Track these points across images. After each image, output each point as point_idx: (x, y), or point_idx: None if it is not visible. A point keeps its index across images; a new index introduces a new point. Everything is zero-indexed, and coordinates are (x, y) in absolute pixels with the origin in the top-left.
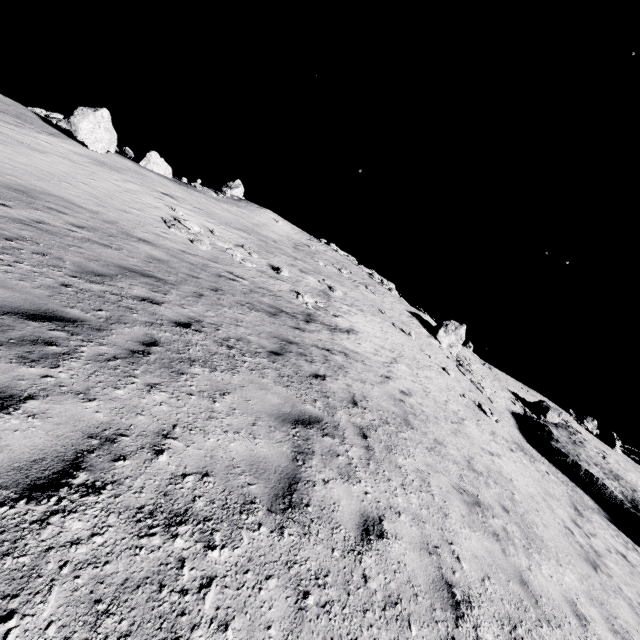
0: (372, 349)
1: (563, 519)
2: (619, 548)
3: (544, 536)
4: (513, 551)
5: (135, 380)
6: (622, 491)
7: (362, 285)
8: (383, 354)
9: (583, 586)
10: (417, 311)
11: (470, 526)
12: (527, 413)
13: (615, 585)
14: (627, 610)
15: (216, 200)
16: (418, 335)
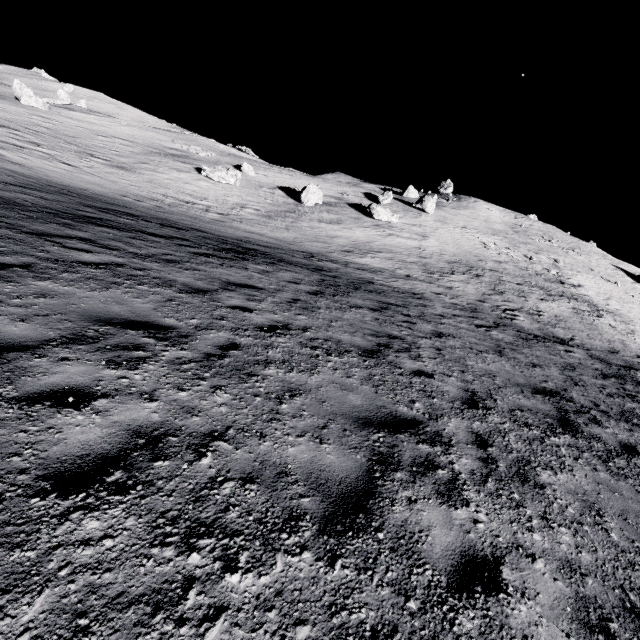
0: (594, 294)
1: None
2: None
3: None
4: None
5: (566, 299)
6: None
7: (569, 250)
8: (601, 296)
9: None
10: (621, 263)
11: None
12: None
13: None
14: None
15: (455, 209)
16: (623, 283)
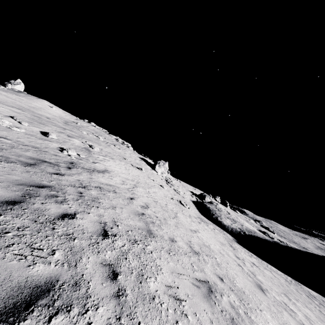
0: (120, 181)
1: (234, 259)
2: (250, 259)
3: (242, 286)
4: None
5: None
6: (239, 227)
7: (112, 145)
8: (128, 183)
9: (275, 321)
10: (144, 157)
11: None
12: (198, 200)
13: (273, 297)
14: (290, 318)
15: None
16: (146, 169)
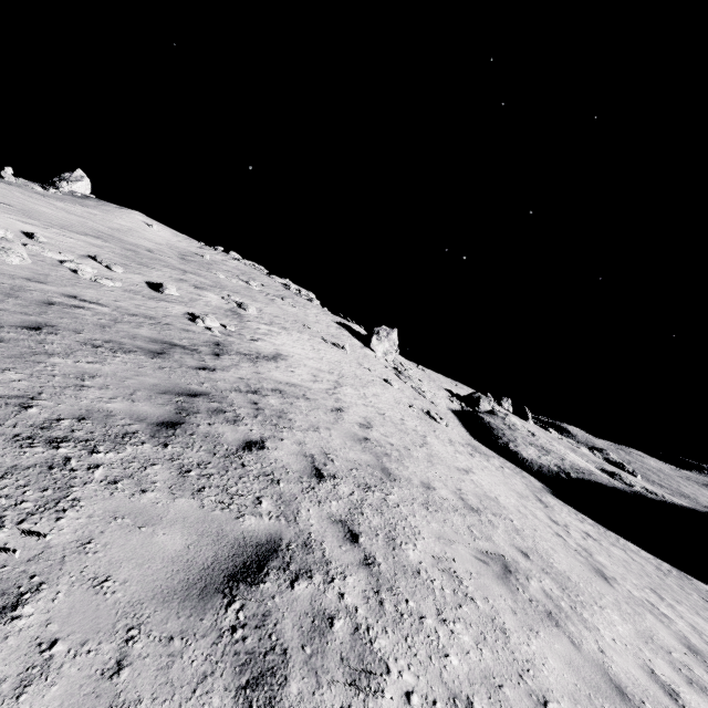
0: (309, 375)
1: (548, 523)
2: (581, 527)
3: (565, 569)
4: (575, 631)
5: None
6: (556, 463)
7: (278, 298)
8: (323, 379)
9: (629, 625)
10: (344, 321)
11: (529, 626)
12: (464, 408)
13: (626, 591)
14: (659, 625)
15: (43, 196)
16: (352, 347)
